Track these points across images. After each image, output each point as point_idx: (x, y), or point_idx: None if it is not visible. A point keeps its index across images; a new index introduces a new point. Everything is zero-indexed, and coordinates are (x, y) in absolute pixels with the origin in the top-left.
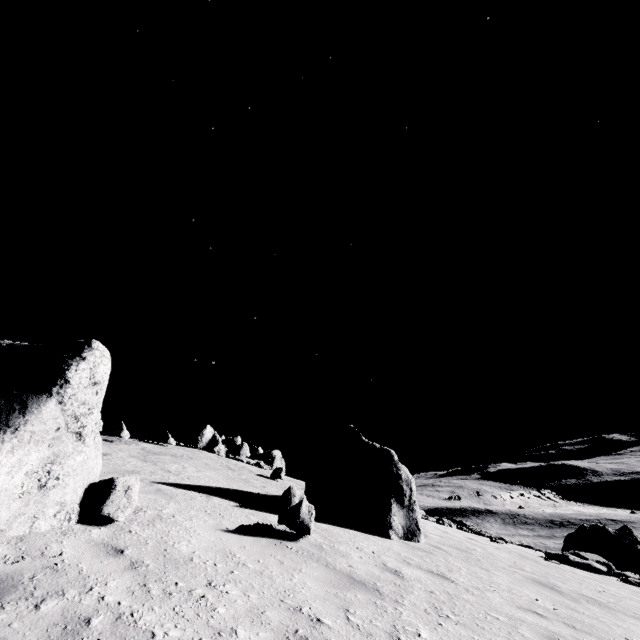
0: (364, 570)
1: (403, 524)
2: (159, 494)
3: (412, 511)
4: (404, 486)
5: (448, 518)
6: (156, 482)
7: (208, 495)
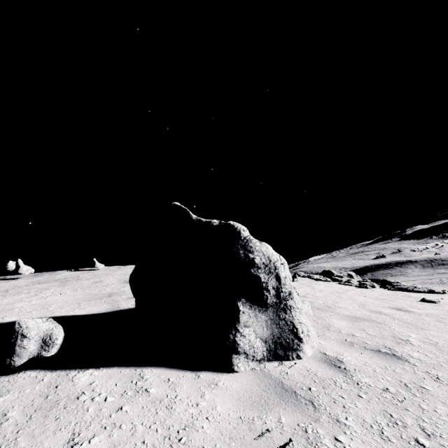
0: None
1: (266, 336)
2: None
3: (284, 310)
4: (261, 275)
5: (371, 279)
6: None
7: None
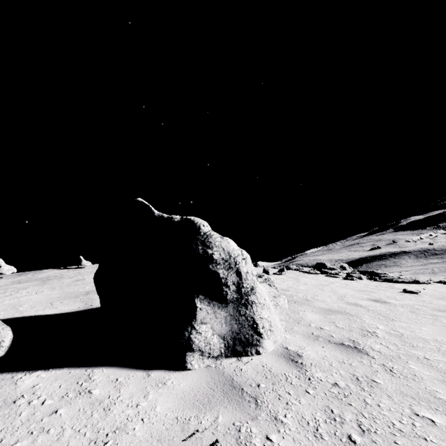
0: None
1: (224, 332)
2: None
3: (246, 306)
4: (220, 271)
5: (360, 271)
6: None
7: None
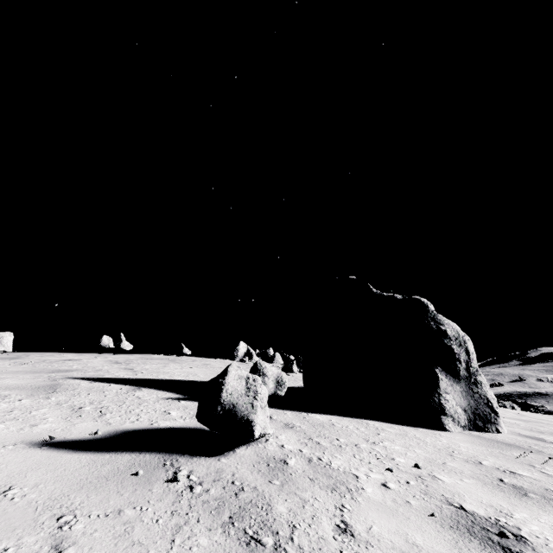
0: (391, 546)
1: (464, 405)
2: (36, 389)
3: (475, 385)
4: (454, 347)
5: (506, 400)
6: (74, 378)
7: (139, 387)
